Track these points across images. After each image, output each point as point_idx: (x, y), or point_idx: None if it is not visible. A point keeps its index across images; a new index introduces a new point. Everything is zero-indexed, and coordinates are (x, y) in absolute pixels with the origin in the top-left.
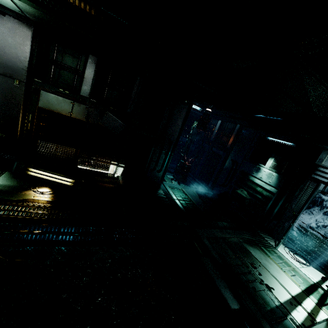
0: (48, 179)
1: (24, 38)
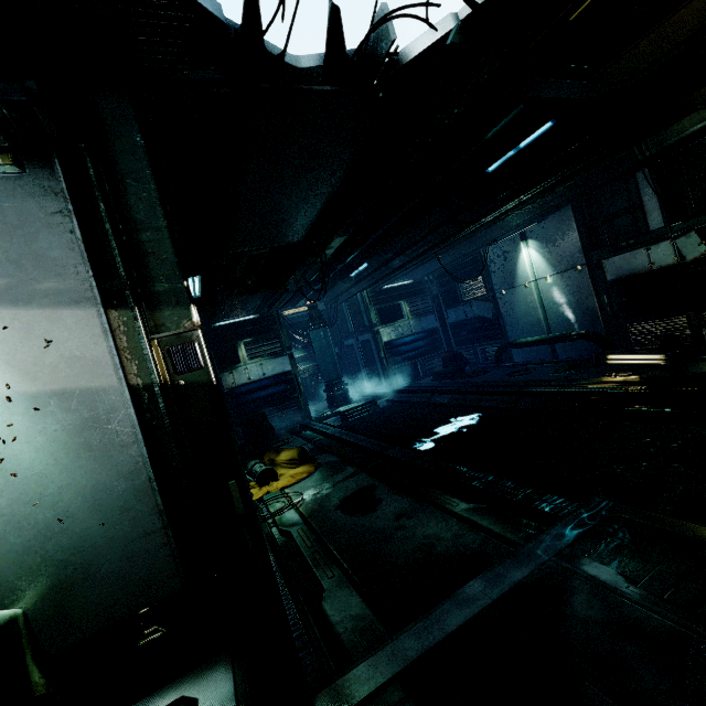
0: (632, 364)
1: (568, 222)
